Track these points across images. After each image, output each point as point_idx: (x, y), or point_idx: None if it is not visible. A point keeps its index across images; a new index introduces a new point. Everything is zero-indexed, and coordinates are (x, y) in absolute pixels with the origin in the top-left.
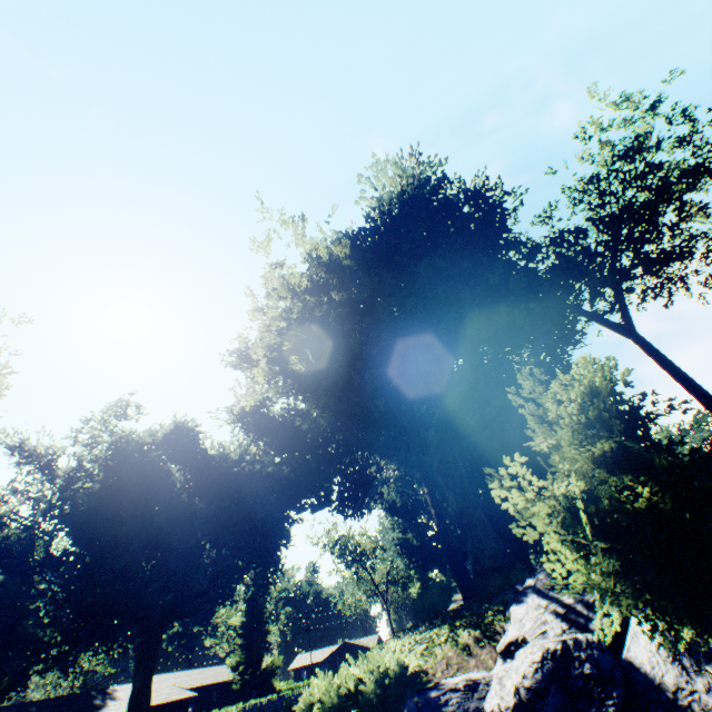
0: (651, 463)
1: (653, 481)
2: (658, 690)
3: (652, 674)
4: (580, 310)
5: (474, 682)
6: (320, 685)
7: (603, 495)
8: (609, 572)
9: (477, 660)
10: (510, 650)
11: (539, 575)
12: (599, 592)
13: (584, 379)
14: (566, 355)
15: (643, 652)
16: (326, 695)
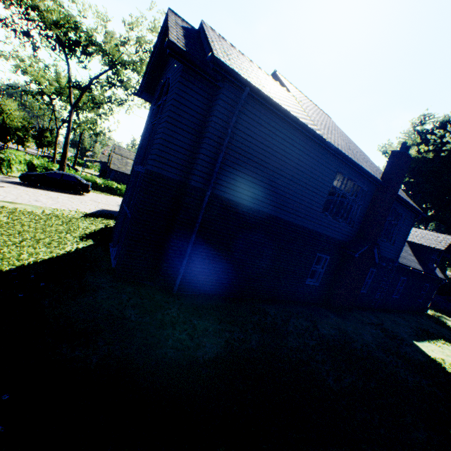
0: None
1: None
2: None
3: None
4: None
5: None
6: None
7: None
8: None
9: None
10: None
11: None
12: None
13: None
14: None
15: None
16: None
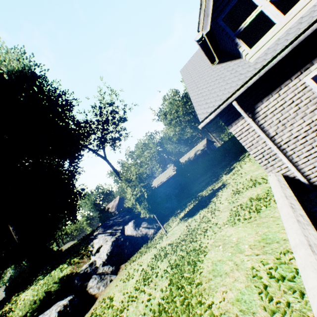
0: (147, 186)
1: (147, 189)
2: (133, 236)
3: (132, 234)
4: (90, 149)
5: (91, 263)
6: (26, 306)
7: (144, 192)
8: (146, 204)
9: (84, 262)
10: (98, 250)
11: (100, 229)
12: (145, 207)
13: (133, 171)
14: (78, 163)
15: (130, 231)
16: (30, 307)
